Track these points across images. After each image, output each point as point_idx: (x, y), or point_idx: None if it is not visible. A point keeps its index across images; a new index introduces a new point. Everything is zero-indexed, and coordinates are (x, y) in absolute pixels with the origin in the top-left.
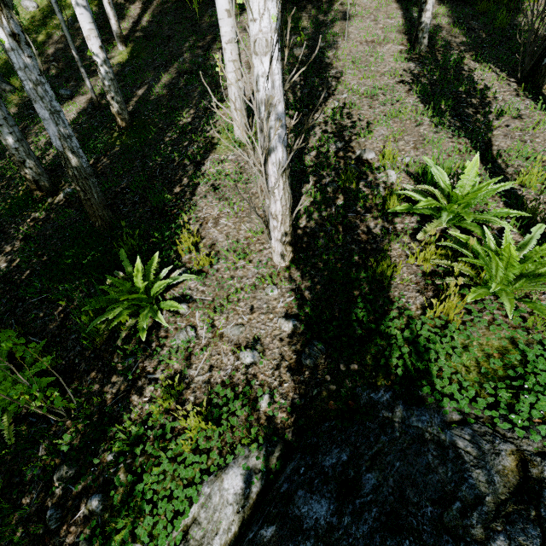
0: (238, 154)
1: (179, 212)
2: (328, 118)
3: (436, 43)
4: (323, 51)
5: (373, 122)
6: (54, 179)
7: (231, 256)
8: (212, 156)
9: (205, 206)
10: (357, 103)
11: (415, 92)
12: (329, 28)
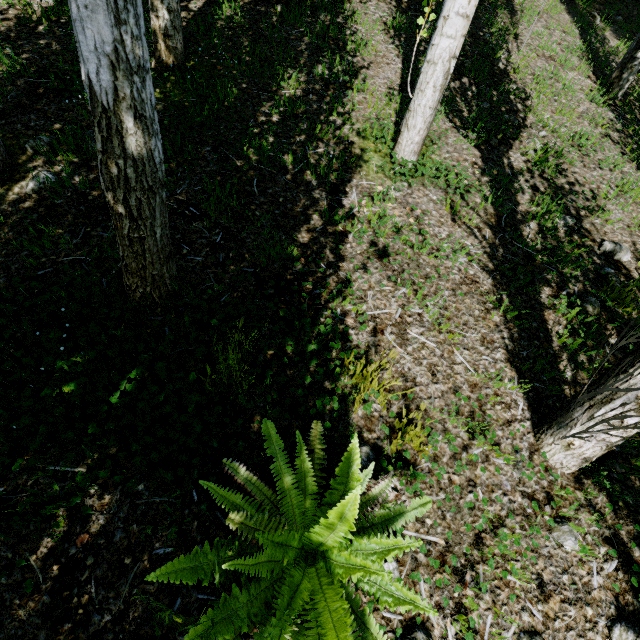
0: (405, 190)
1: (319, 293)
2: (530, 164)
3: (632, 93)
4: (495, 48)
5: (598, 193)
6: (2, 136)
7: (454, 426)
8: (358, 180)
9: (369, 288)
10: (565, 152)
11: (630, 159)
12: (491, 15)
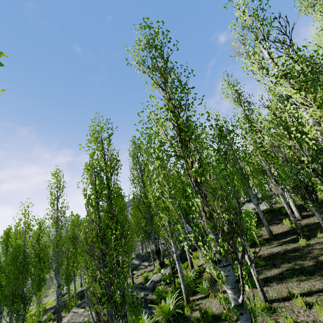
0: None
1: None
2: None
3: None
4: None
5: None
6: None
7: None
8: None
9: None
10: None
11: None
12: None
